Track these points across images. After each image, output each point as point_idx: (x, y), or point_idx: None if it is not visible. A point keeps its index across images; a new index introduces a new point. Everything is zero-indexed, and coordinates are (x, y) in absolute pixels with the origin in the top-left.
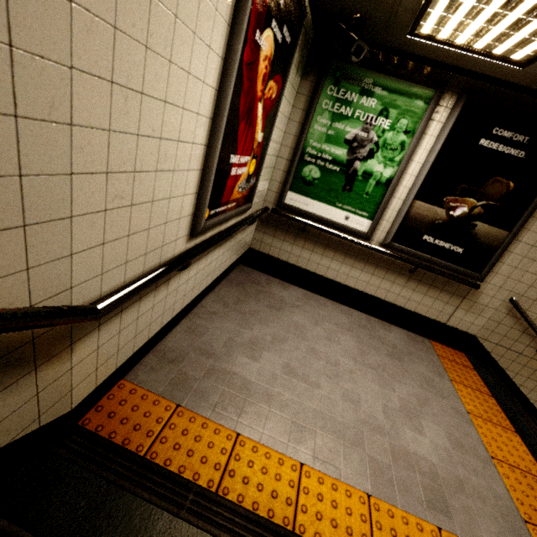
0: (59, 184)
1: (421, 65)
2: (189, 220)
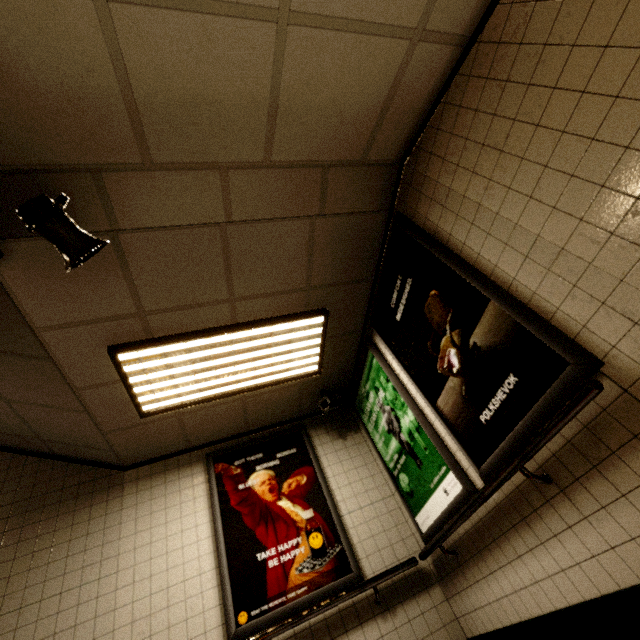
0: (108, 637)
1: (361, 351)
2: (221, 630)
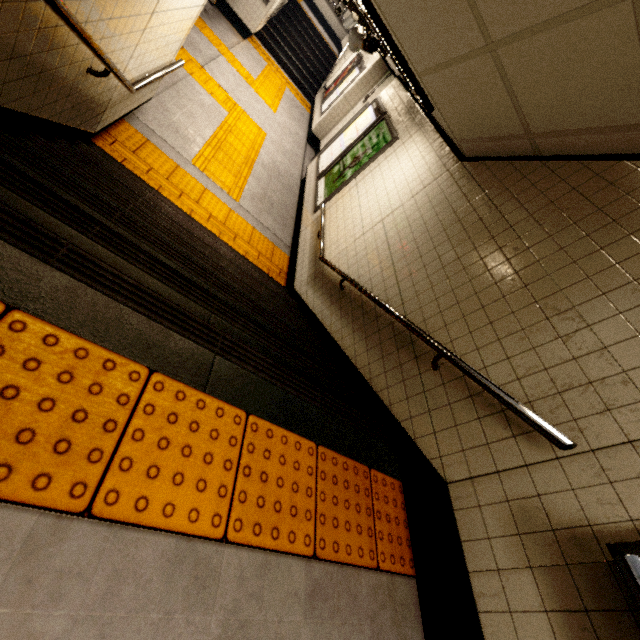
0: None
1: None
2: None
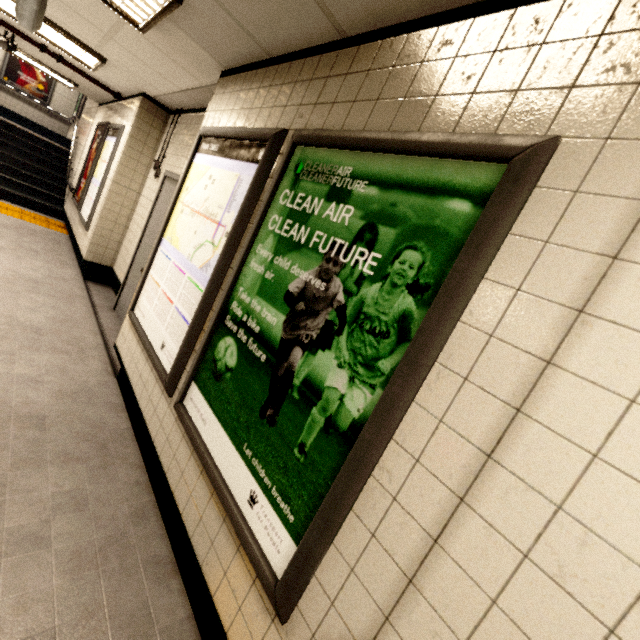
0: None
1: None
2: None
